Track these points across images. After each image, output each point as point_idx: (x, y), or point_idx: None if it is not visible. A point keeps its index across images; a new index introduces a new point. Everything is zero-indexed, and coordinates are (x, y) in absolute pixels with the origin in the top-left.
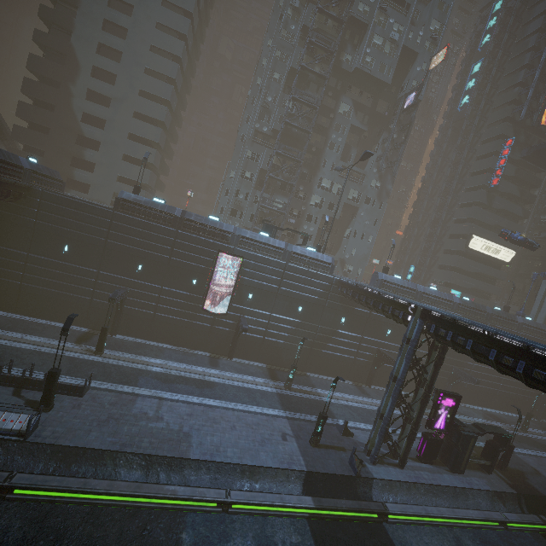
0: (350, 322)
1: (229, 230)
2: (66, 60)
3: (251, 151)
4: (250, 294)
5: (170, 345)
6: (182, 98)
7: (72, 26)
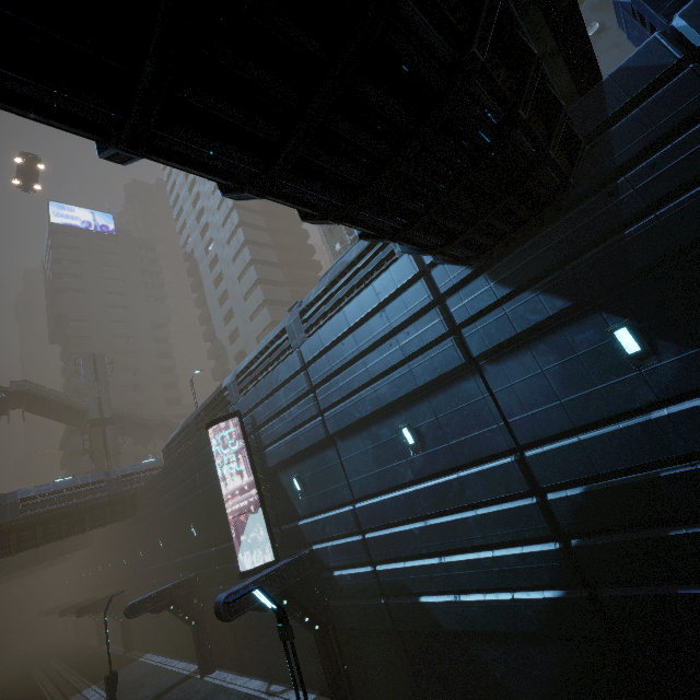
0: (693, 319)
1: (225, 385)
2: (220, 351)
3: (337, 244)
4: (294, 481)
5: (264, 680)
6: (301, 281)
7: (213, 327)
